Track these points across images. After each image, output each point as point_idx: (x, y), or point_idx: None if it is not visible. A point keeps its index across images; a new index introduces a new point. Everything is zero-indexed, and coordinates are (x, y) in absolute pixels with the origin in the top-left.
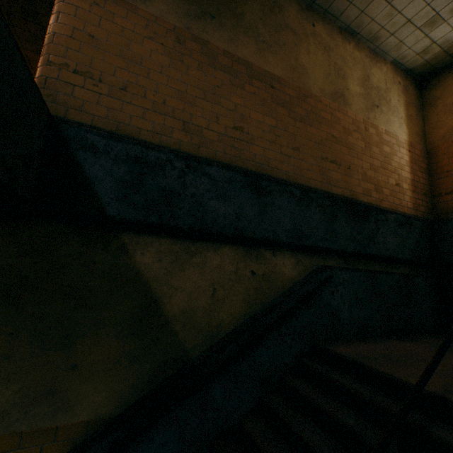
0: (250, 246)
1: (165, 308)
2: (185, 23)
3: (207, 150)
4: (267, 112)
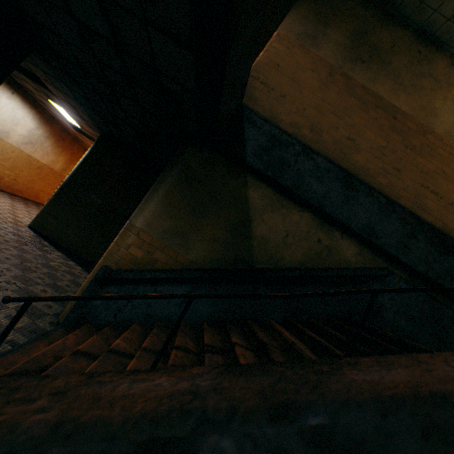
0: (325, 221)
1: (253, 228)
2: (340, 64)
3: (320, 146)
4: (381, 135)
